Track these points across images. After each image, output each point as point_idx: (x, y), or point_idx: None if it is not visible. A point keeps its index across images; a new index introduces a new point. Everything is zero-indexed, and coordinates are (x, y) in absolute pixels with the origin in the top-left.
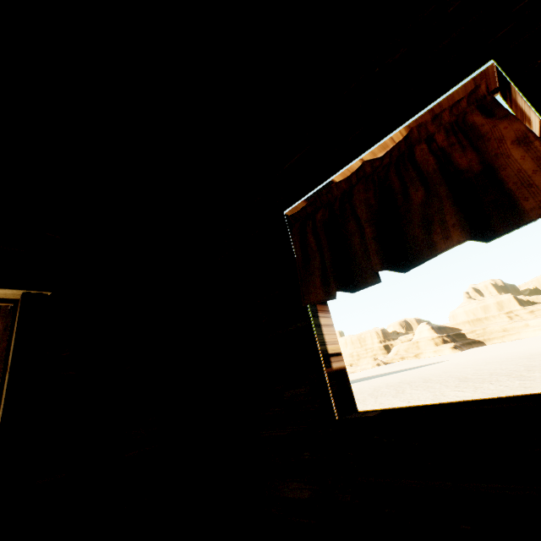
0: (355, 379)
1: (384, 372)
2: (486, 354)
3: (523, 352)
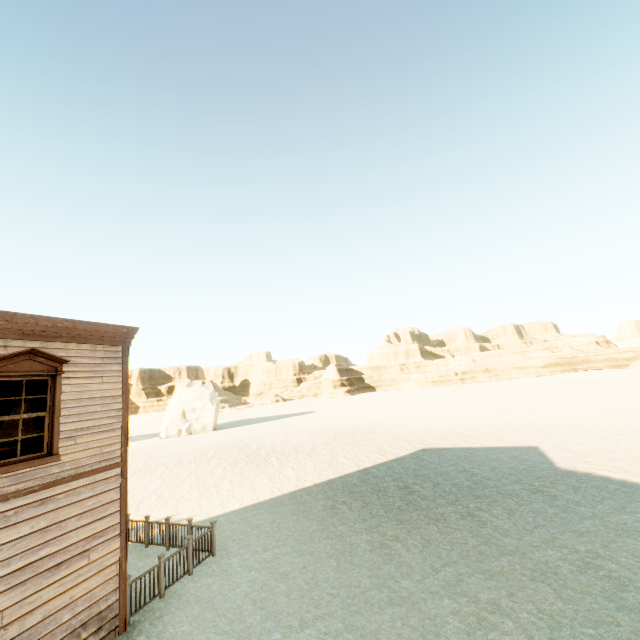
0: (238, 420)
1: (267, 414)
2: (337, 412)
3: (343, 420)
